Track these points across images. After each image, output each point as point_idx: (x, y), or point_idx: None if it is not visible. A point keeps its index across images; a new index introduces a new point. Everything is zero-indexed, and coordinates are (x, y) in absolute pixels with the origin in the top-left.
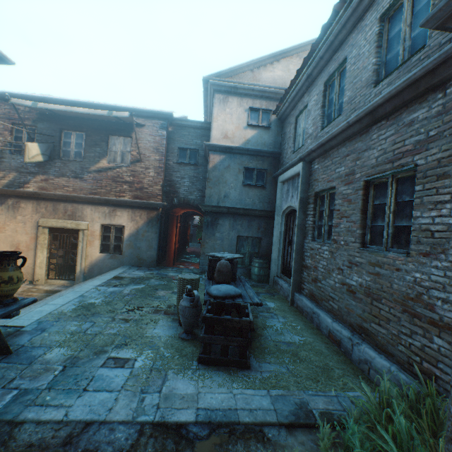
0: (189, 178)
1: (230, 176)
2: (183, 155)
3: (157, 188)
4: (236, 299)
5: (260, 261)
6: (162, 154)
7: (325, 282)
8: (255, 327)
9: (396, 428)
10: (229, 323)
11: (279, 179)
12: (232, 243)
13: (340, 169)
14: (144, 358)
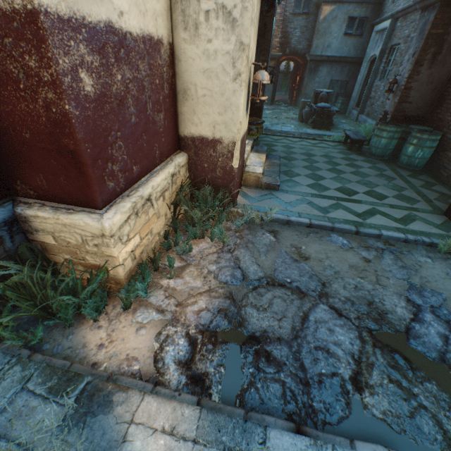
0: (300, 28)
1: (335, 27)
2: (298, 4)
3: (276, 41)
4: (328, 109)
5: (343, 99)
6: (283, 7)
7: (375, 104)
8: (333, 125)
9: (368, 128)
10: (326, 114)
11: (374, 29)
12: (326, 86)
13: (405, 32)
14: (293, 126)
